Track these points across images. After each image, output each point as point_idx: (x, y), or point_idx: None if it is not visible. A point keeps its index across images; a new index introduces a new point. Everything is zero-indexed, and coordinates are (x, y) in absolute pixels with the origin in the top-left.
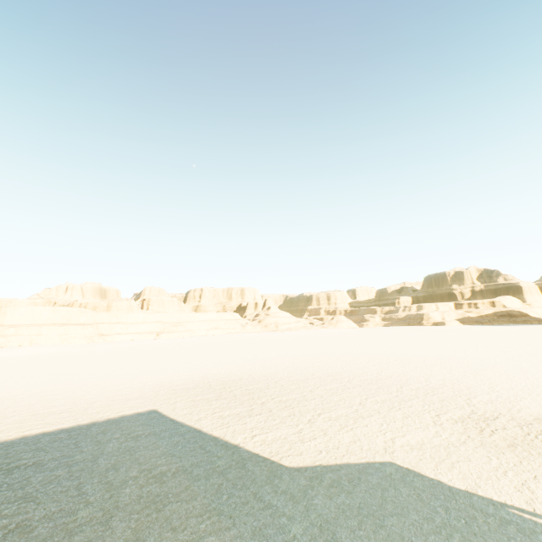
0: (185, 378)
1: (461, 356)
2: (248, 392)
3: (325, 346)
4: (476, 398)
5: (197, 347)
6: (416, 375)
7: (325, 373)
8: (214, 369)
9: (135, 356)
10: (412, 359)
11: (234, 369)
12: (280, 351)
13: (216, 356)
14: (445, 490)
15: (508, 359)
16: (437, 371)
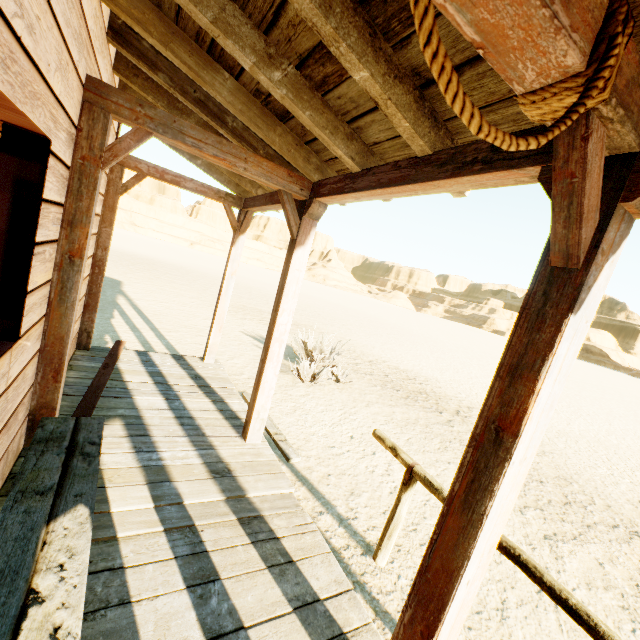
0: (128, 250)
1: (416, 330)
2: (148, 263)
3: (324, 295)
4: (310, 317)
5: (207, 259)
6: (322, 310)
7: (253, 287)
8: (170, 259)
9: (134, 241)
10: (365, 315)
11: (186, 264)
12: (269, 281)
13: (201, 262)
14: (111, 286)
15: (451, 342)
16: (351, 317)
